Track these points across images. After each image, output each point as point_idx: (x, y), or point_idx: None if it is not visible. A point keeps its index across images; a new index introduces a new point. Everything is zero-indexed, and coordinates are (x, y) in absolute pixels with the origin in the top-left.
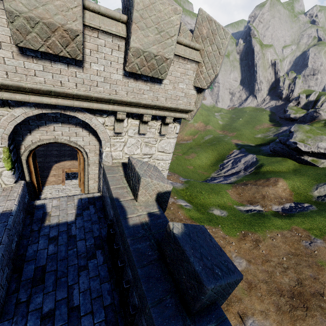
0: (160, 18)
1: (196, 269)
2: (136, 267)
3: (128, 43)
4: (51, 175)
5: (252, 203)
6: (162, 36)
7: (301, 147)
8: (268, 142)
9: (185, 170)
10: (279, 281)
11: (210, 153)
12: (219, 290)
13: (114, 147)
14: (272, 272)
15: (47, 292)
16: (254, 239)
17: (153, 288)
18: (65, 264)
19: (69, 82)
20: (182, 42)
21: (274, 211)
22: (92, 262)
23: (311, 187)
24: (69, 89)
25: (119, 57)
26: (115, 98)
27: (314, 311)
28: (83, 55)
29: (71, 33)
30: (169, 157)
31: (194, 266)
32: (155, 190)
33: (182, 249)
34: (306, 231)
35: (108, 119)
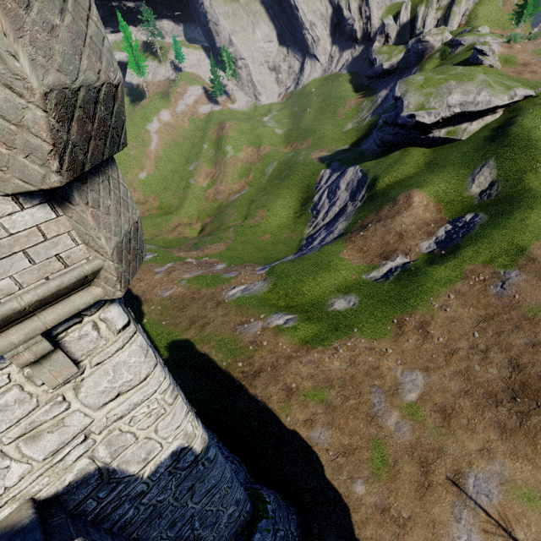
0: None
1: None
2: None
3: None
4: None
5: (387, 256)
6: None
7: (424, 120)
8: (368, 130)
9: (259, 247)
10: (484, 380)
11: (286, 196)
12: None
13: None
14: (468, 370)
15: None
16: (417, 325)
17: None
18: None
19: None
20: None
21: (426, 253)
22: None
23: (464, 182)
24: None
25: None
26: None
27: None
28: None
29: None
30: (152, 383)
31: None
32: None
33: None
34: (488, 266)
35: None
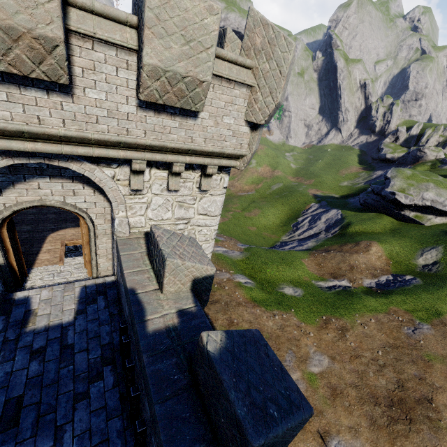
0: (188, 20)
1: (238, 413)
2: (153, 402)
3: (140, 57)
4: (44, 251)
5: (336, 277)
6: (192, 48)
7: (400, 199)
8: (357, 192)
9: (245, 232)
10: (373, 384)
11: (279, 208)
12: (275, 440)
13: (132, 210)
14: (364, 372)
15: (22, 439)
16: (339, 327)
17: (176, 436)
18: (55, 392)
19: (51, 117)
20: (225, 57)
21: (366, 286)
22: (97, 386)
23: (414, 253)
24: (52, 128)
25: (130, 79)
26: (127, 139)
27: (420, 424)
28: (71, 77)
29: (46, 43)
30: (215, 221)
31: (235, 408)
32: (189, 276)
33: (219, 378)
34: (408, 314)
35: (120, 171)
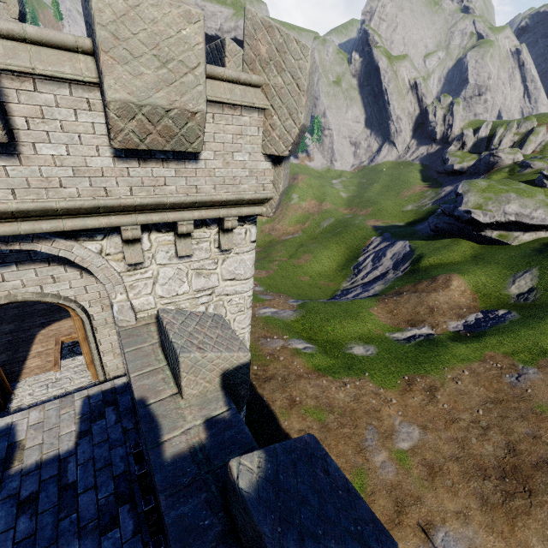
0: (159, 34)
1: None
2: None
3: (103, 93)
4: (33, 355)
5: (414, 324)
6: (172, 71)
7: (478, 218)
8: (426, 216)
9: (296, 285)
10: (478, 453)
11: (334, 249)
12: None
13: (135, 290)
14: (465, 440)
15: None
16: (426, 387)
17: None
18: None
19: None
20: (222, 76)
21: (452, 331)
22: (111, 537)
23: (505, 281)
24: None
25: (96, 122)
26: (108, 202)
27: (542, 495)
28: (12, 131)
29: None
30: (247, 285)
31: None
32: (216, 370)
33: (257, 530)
34: (508, 357)
35: (109, 243)
